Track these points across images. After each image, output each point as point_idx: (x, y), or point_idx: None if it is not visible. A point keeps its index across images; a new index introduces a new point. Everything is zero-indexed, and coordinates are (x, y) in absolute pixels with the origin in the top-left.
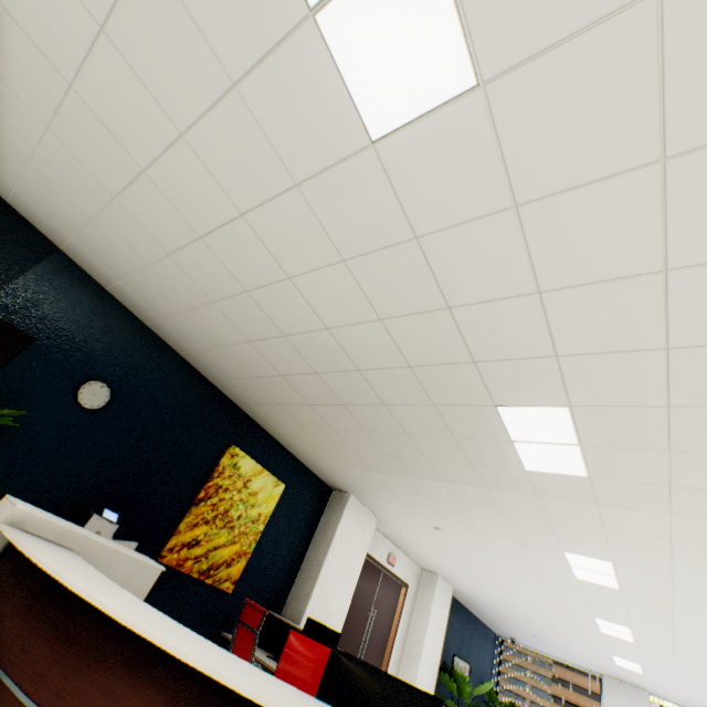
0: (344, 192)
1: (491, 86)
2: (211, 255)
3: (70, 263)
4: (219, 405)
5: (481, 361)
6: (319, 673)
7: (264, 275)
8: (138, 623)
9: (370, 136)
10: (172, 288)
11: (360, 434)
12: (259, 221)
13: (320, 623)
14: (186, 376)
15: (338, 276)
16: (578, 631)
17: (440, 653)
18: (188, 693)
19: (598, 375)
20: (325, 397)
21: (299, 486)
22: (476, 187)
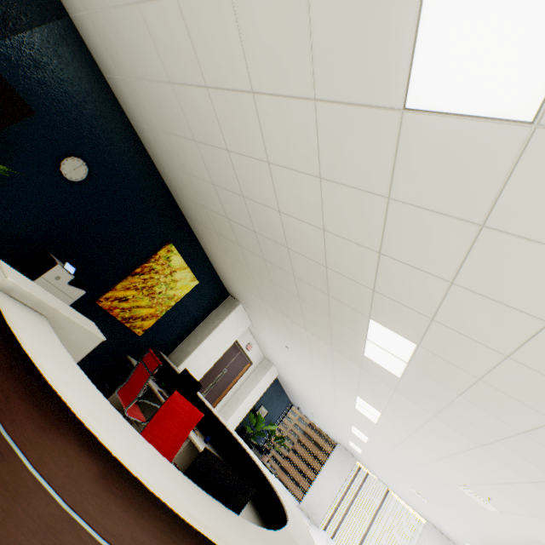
0: (352, 130)
1: (542, 131)
2: (210, 106)
3: (75, 35)
4: (170, 211)
5: (378, 292)
6: (185, 418)
7: (248, 148)
8: (90, 422)
9: (406, 102)
10: (164, 110)
11: (266, 280)
12: (265, 106)
13: (192, 375)
14: (151, 178)
15: (309, 185)
16: (338, 424)
17: (254, 403)
18: (113, 469)
19: (450, 342)
20: (253, 247)
21: (208, 286)
22: (464, 195)
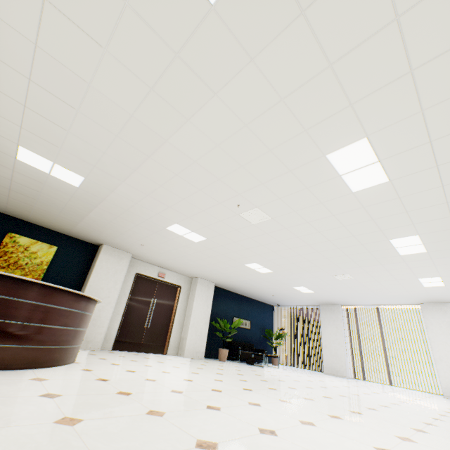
0: None
1: None
2: None
3: None
4: None
5: None
6: None
7: None
8: None
9: None
10: None
11: (40, 203)
12: None
13: None
14: None
15: None
16: (263, 279)
17: (209, 314)
18: None
19: None
20: (2, 189)
21: (71, 247)
22: None
